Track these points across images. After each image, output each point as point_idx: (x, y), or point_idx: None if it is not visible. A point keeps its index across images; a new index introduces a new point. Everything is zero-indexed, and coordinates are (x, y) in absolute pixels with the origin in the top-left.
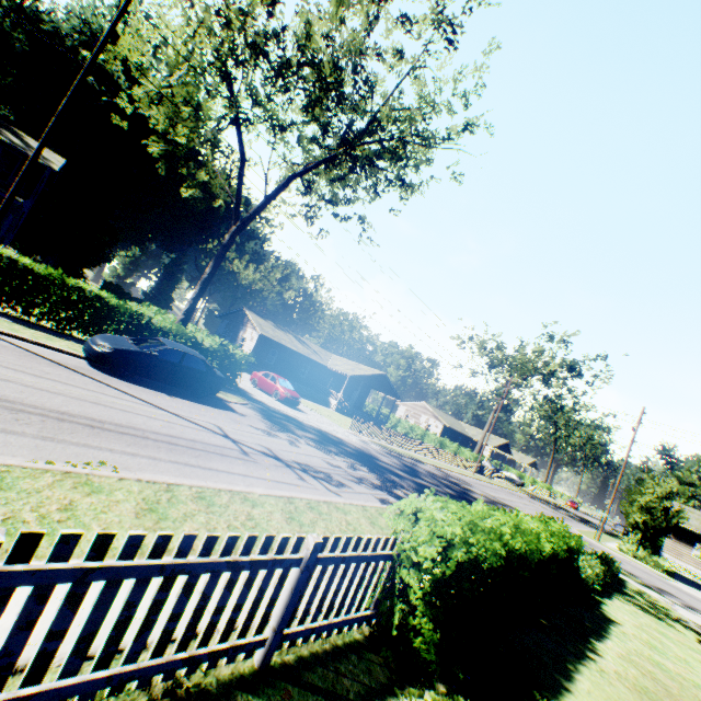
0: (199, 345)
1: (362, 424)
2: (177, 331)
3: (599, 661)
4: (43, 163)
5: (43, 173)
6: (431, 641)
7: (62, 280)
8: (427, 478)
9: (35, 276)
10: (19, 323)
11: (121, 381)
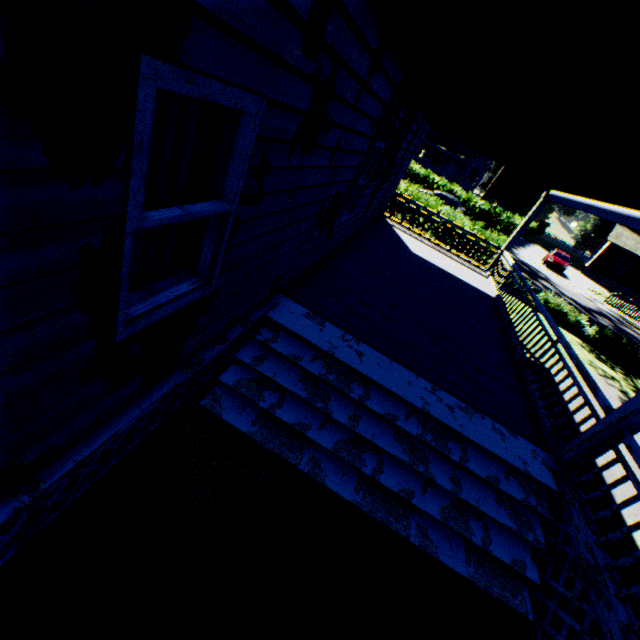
0: (478, 207)
1: (624, 304)
2: (468, 199)
3: None
4: None
5: None
6: None
7: (428, 176)
8: (601, 318)
9: (421, 175)
10: None
11: None
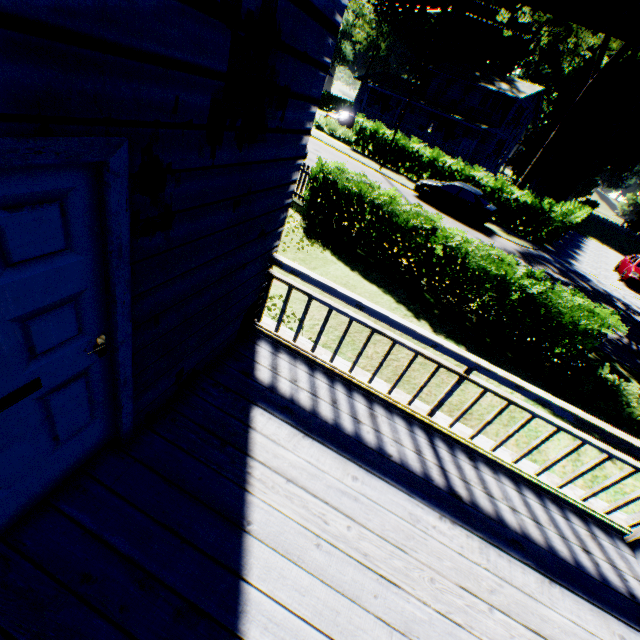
0: (514, 200)
1: None
2: (498, 188)
3: (421, 324)
4: (511, 97)
5: (513, 105)
6: (305, 201)
7: (437, 158)
8: None
9: (426, 157)
10: (410, 181)
11: (416, 199)
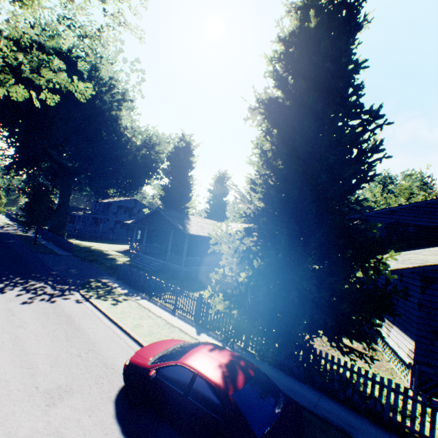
0: None
1: None
2: None
3: None
4: None
5: None
6: None
7: None
8: None
9: None
10: None
11: None
